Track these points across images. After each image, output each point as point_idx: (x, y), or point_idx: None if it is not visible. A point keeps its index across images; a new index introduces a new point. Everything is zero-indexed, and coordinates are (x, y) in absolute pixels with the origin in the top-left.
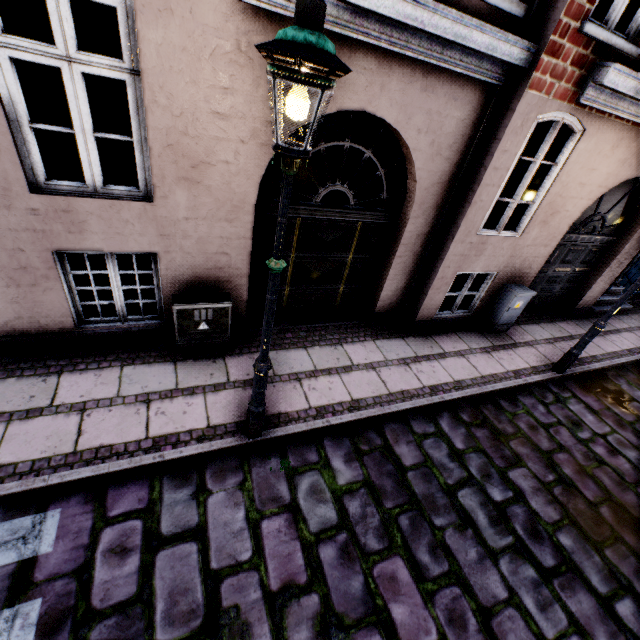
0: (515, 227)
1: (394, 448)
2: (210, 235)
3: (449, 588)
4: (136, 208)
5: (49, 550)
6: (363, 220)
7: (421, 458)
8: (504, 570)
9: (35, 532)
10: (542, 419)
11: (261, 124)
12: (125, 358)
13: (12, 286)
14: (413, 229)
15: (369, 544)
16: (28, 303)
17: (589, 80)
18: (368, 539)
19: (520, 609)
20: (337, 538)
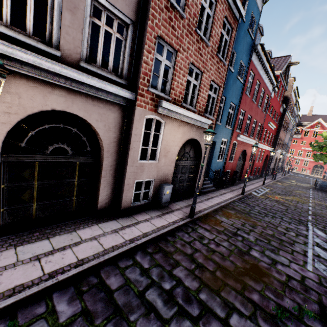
0: (155, 159)
1: (106, 281)
2: None
3: None
4: None
5: None
6: (79, 161)
7: (123, 281)
8: None
9: None
10: (187, 240)
11: (1, 113)
12: None
13: None
14: (107, 163)
15: None
16: None
17: (158, 105)
18: None
19: None
20: None
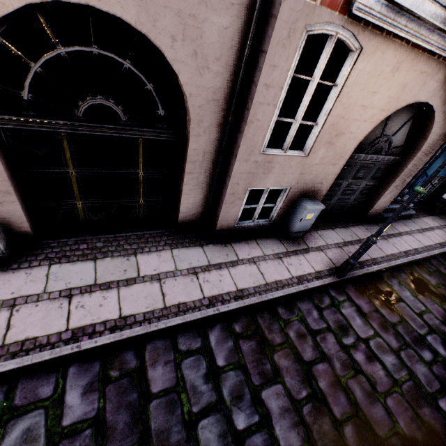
0: (304, 147)
1: (148, 371)
2: None
3: None
4: None
5: None
6: (142, 137)
7: (173, 381)
8: None
9: None
10: (313, 326)
11: None
12: None
13: None
14: (197, 147)
15: None
16: None
17: None
18: None
19: None
20: None
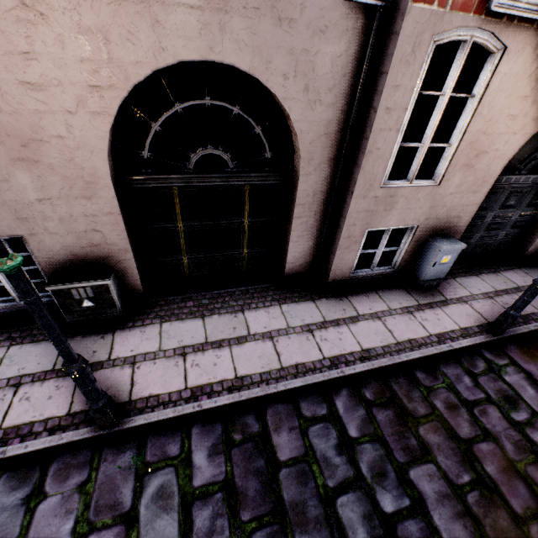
0: (433, 174)
1: (272, 437)
2: (72, 214)
3: None
4: None
5: None
6: (249, 183)
7: (301, 450)
8: None
9: None
10: (466, 395)
11: (85, 90)
12: (16, 337)
13: None
14: (307, 187)
15: None
16: None
17: None
18: None
19: None
20: None
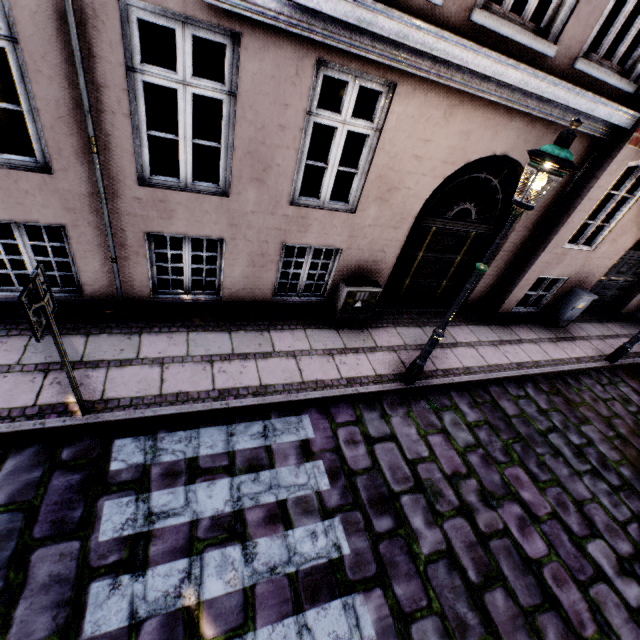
0: (589, 242)
1: (499, 403)
2: (379, 238)
3: (553, 488)
4: (343, 217)
5: (313, 436)
6: (477, 231)
7: (519, 411)
8: (587, 483)
9: (300, 426)
10: (600, 395)
11: (439, 163)
12: (303, 323)
13: (250, 266)
14: (513, 240)
15: (498, 457)
16: (253, 279)
17: None
18: (496, 455)
19: (600, 504)
20: (477, 452)
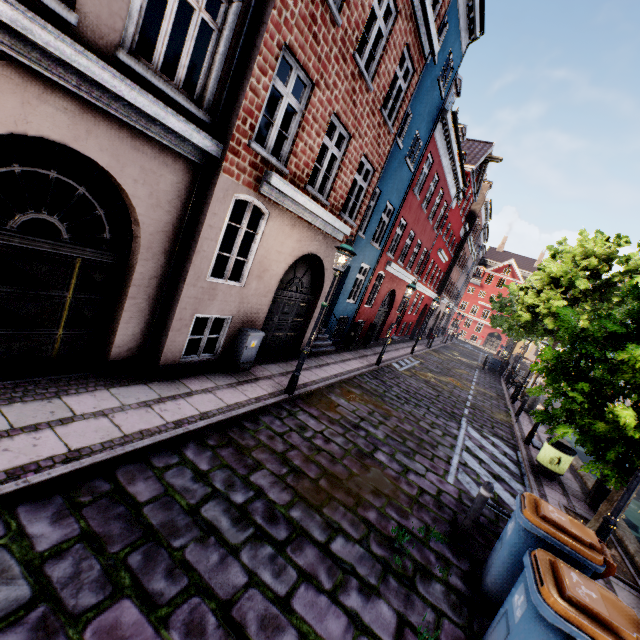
0: (240, 279)
1: (128, 488)
2: None
3: (188, 602)
4: None
5: None
6: (83, 256)
7: (162, 489)
8: (245, 559)
9: None
10: (279, 430)
11: None
12: None
13: None
14: (144, 271)
15: (82, 603)
16: None
17: (263, 180)
18: (81, 598)
19: (259, 585)
20: (28, 618)
